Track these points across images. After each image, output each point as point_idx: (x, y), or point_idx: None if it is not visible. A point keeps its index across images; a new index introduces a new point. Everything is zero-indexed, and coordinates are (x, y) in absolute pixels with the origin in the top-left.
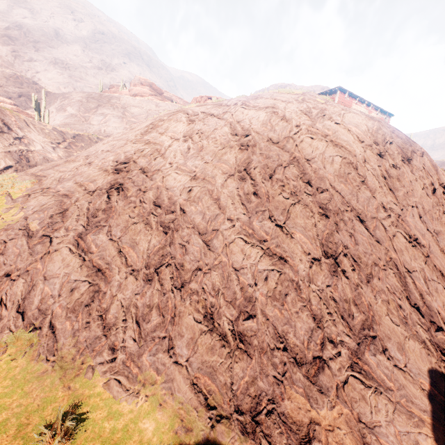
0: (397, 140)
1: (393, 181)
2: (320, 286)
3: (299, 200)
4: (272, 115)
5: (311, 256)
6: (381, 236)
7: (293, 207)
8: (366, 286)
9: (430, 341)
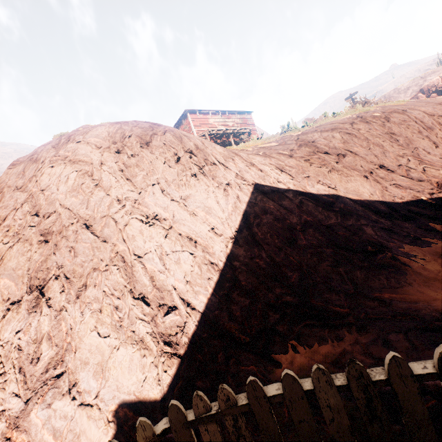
0: (137, 131)
1: (130, 169)
2: (7, 337)
3: (19, 238)
4: (28, 162)
5: (10, 301)
6: (110, 232)
7: (11, 250)
8: (73, 304)
9: (151, 334)
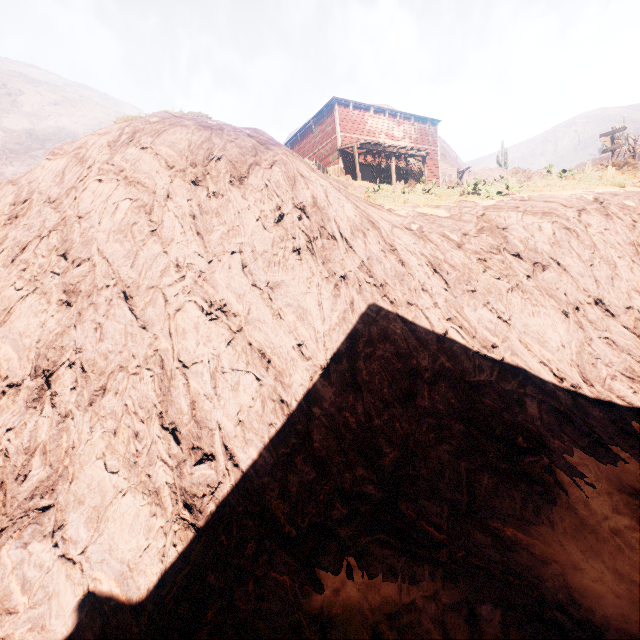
0: (232, 151)
1: (206, 218)
2: None
3: (36, 288)
4: (72, 159)
5: (8, 381)
6: (154, 315)
7: (22, 302)
8: (83, 412)
9: (171, 486)
